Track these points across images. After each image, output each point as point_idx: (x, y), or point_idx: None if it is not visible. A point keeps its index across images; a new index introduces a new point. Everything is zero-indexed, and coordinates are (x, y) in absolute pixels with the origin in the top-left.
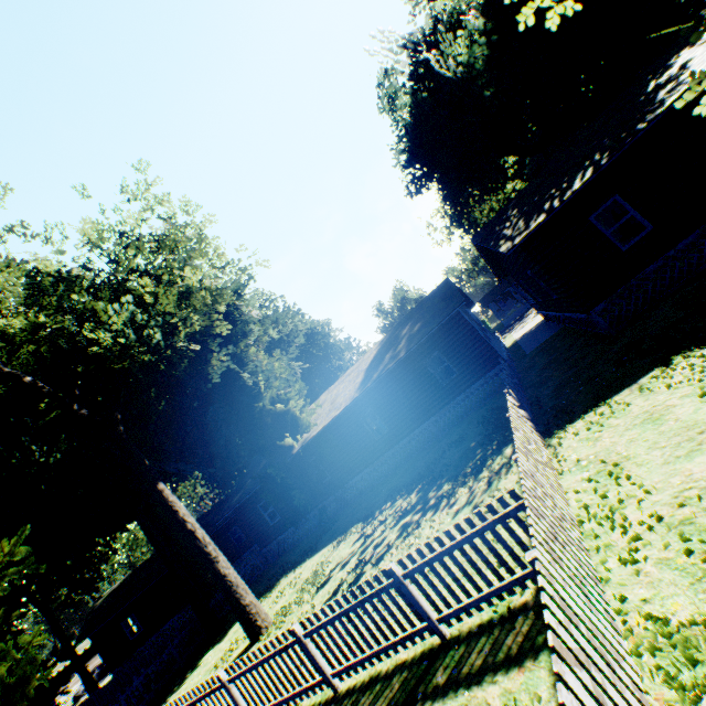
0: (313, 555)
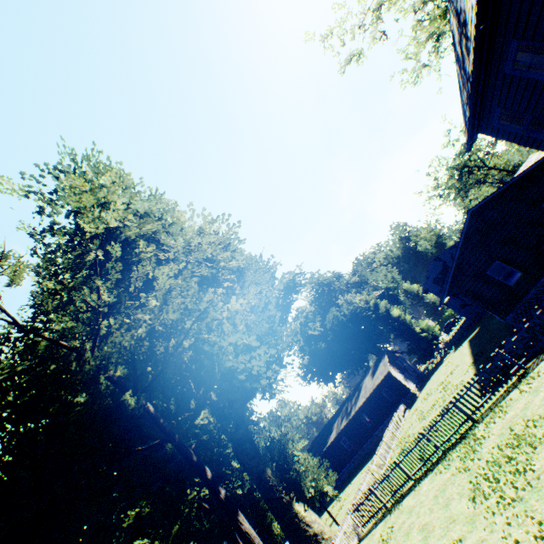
0: None
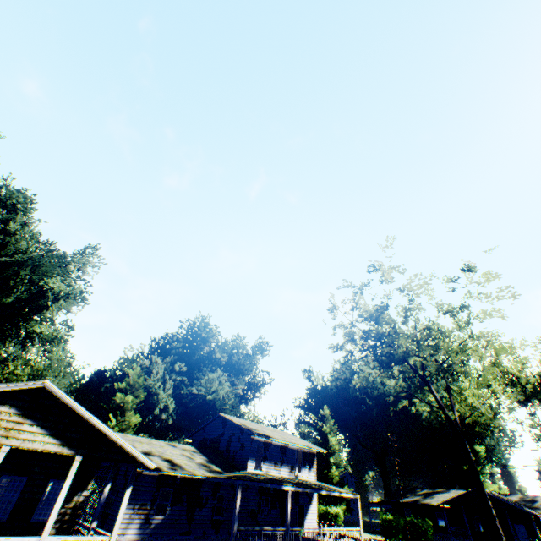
0: None
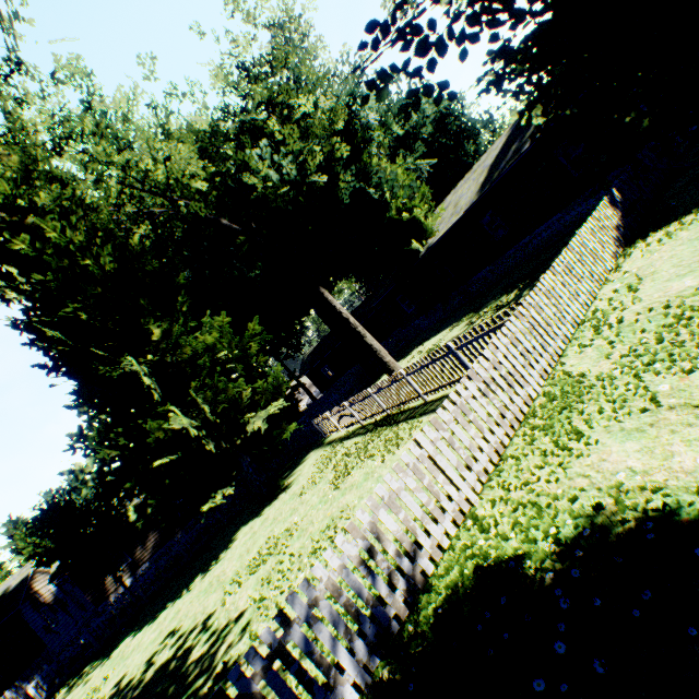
0: (436, 335)
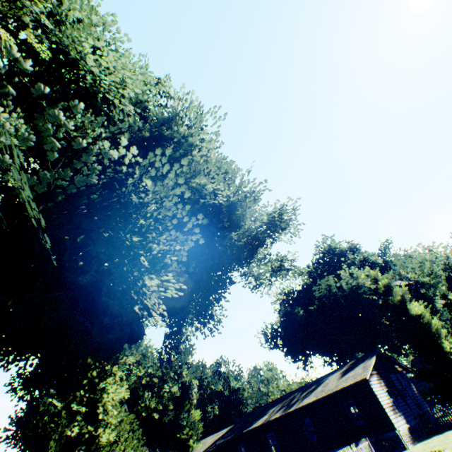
0: None
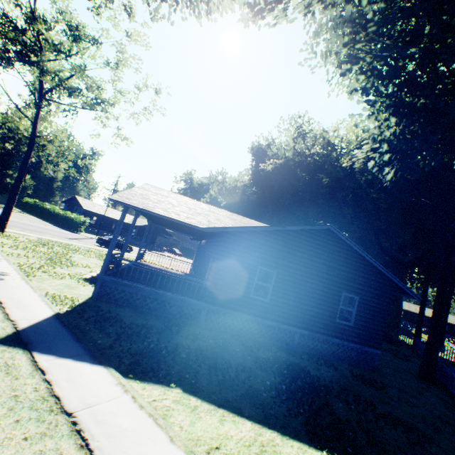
0: None
